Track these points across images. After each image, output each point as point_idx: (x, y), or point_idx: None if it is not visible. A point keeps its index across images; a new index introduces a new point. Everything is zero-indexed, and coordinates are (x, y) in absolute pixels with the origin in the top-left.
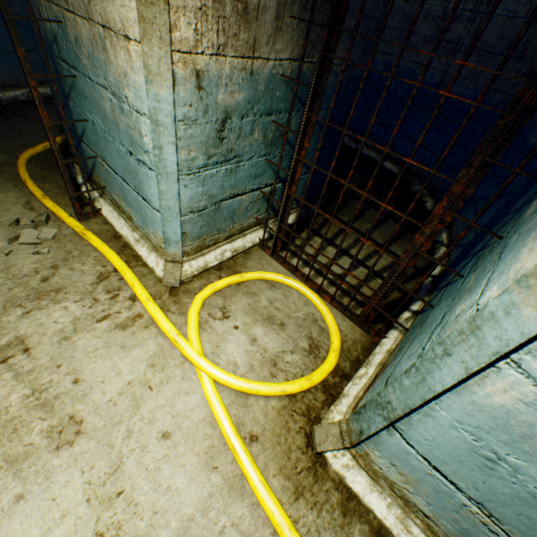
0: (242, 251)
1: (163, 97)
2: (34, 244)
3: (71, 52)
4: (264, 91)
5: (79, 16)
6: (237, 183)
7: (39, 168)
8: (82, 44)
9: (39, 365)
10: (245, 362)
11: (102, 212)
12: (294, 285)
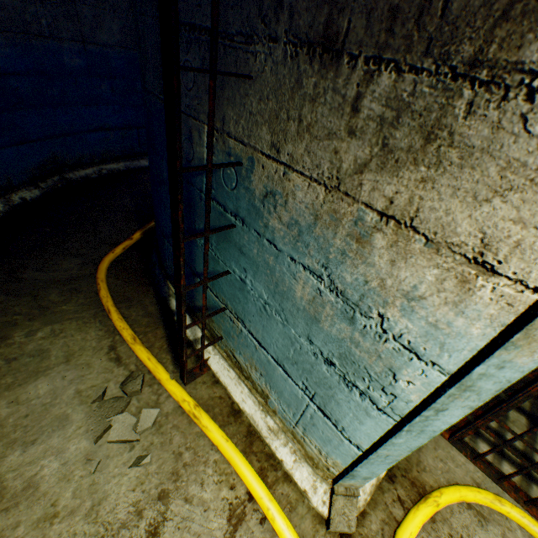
0: None
1: (515, 363)
2: (129, 441)
3: (241, 199)
4: None
5: (301, 173)
6: None
7: (119, 280)
8: (282, 204)
9: None
10: None
11: (209, 363)
12: (514, 517)
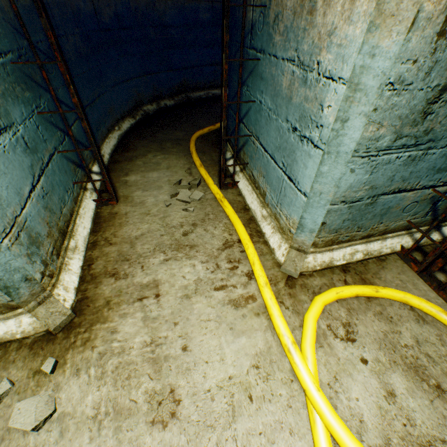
0: (376, 256)
1: (382, 49)
2: (185, 202)
3: (264, 35)
4: None
5: None
6: (411, 175)
7: (202, 144)
8: (280, 20)
9: (161, 315)
10: (376, 426)
11: (238, 185)
12: None
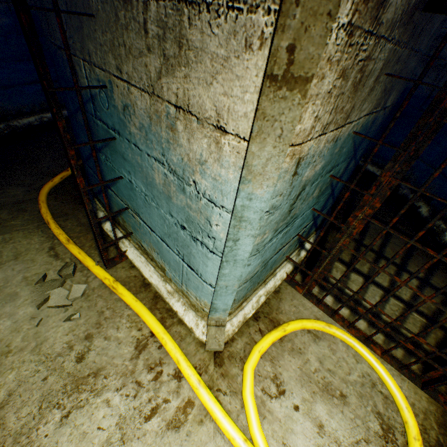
0: (273, 290)
1: (257, 195)
2: (64, 306)
3: (113, 115)
4: (337, 151)
5: (135, 86)
6: (286, 238)
7: (58, 202)
8: (133, 114)
9: None
10: None
11: (127, 254)
12: (338, 335)
